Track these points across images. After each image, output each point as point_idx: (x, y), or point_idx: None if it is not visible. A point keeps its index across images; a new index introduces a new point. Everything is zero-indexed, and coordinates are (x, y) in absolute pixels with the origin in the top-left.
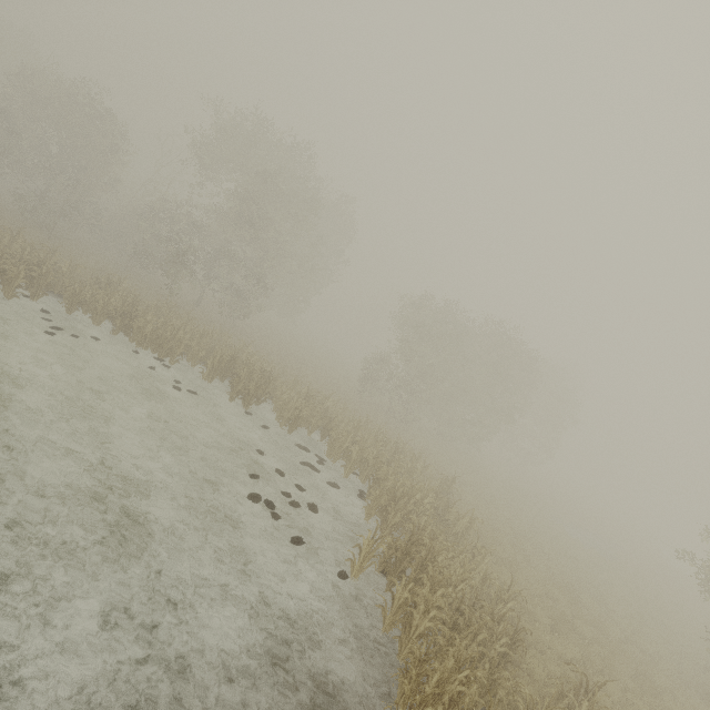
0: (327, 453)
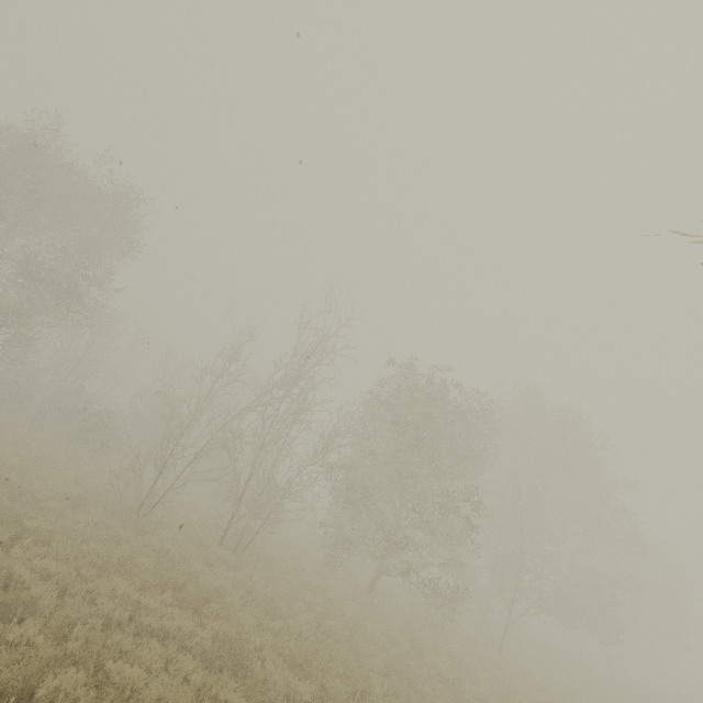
0: None
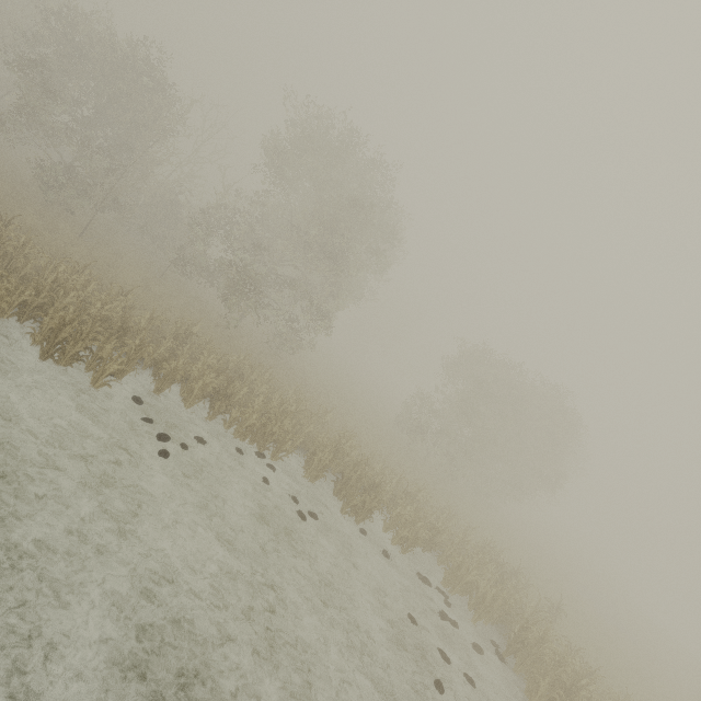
0: (444, 580)
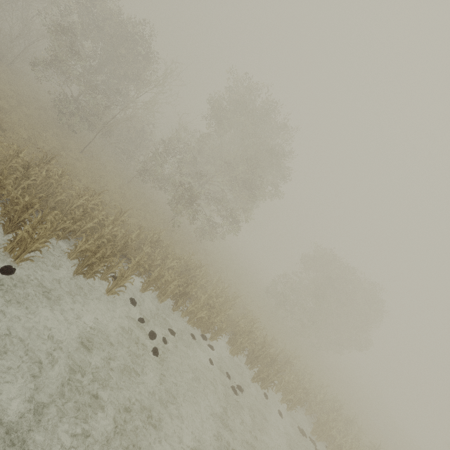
0: (312, 430)
